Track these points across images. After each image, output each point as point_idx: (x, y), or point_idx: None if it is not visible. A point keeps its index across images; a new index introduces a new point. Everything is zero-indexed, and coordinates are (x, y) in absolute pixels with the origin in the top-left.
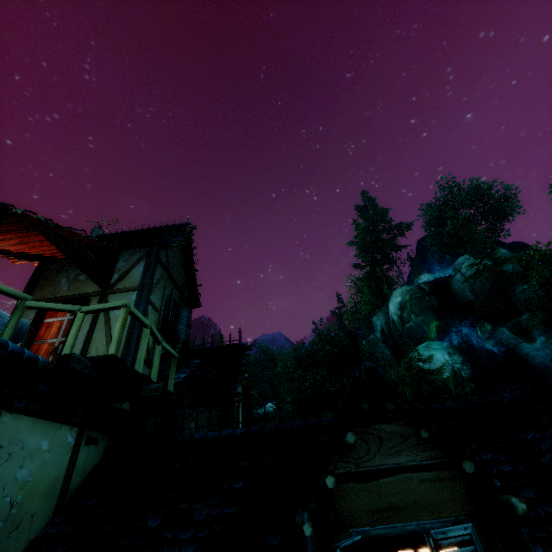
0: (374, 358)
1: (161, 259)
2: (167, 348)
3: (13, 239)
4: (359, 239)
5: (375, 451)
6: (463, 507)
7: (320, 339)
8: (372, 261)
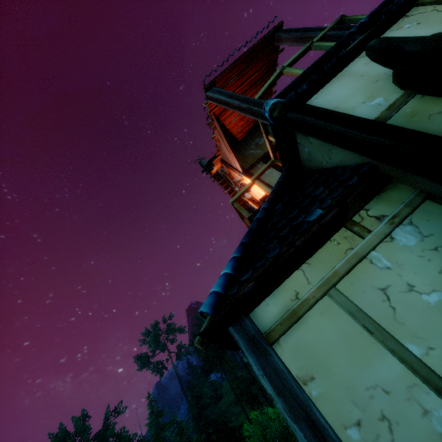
0: None
1: None
2: None
3: None
4: None
5: None
6: None
7: None
8: None
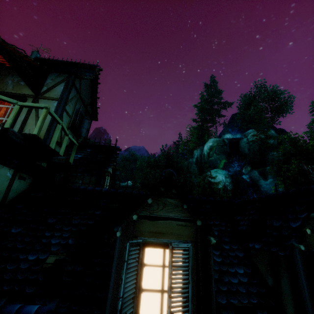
0: (188, 171)
1: (76, 84)
2: (72, 139)
3: None
4: (200, 104)
5: (161, 209)
6: (191, 238)
7: (163, 155)
8: (203, 120)
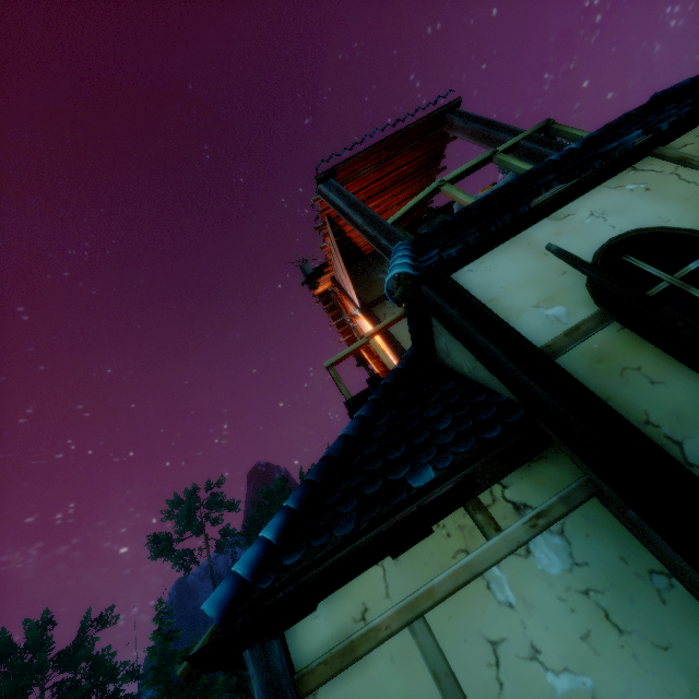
0: None
1: None
2: None
3: (387, 201)
4: None
5: None
6: None
7: None
8: None
